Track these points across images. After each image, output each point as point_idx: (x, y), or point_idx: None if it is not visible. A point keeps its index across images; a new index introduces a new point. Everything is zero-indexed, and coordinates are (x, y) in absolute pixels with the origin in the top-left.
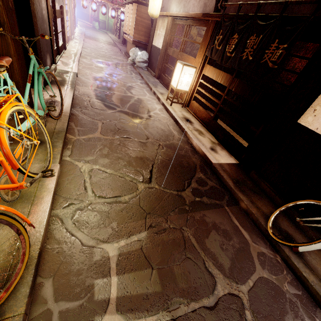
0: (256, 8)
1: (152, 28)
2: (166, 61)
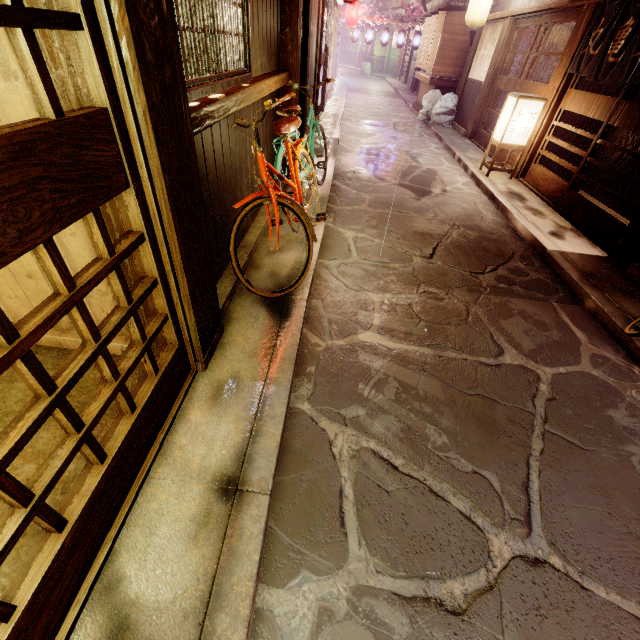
0: None
1: (471, 49)
2: (491, 103)
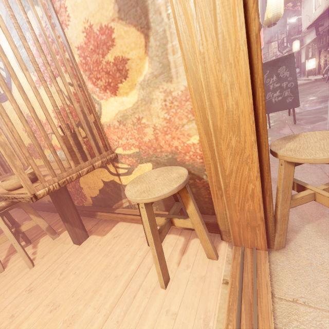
0: (327, 28)
1: (299, 56)
2: None
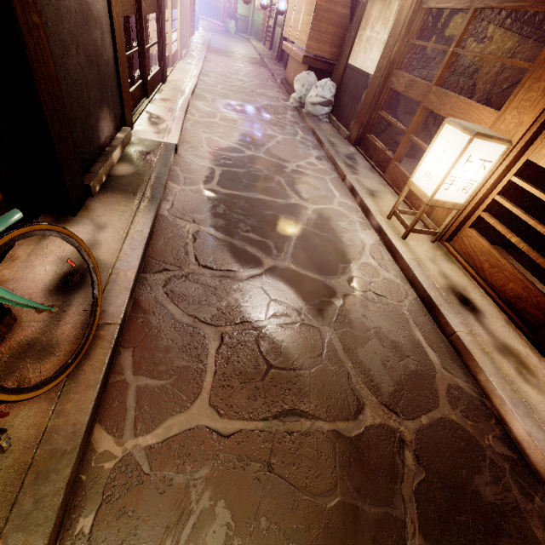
0: None
1: (352, 26)
2: (381, 104)
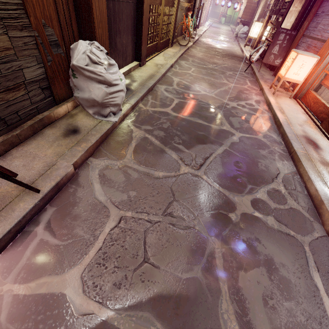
0: None
1: (256, 9)
2: None
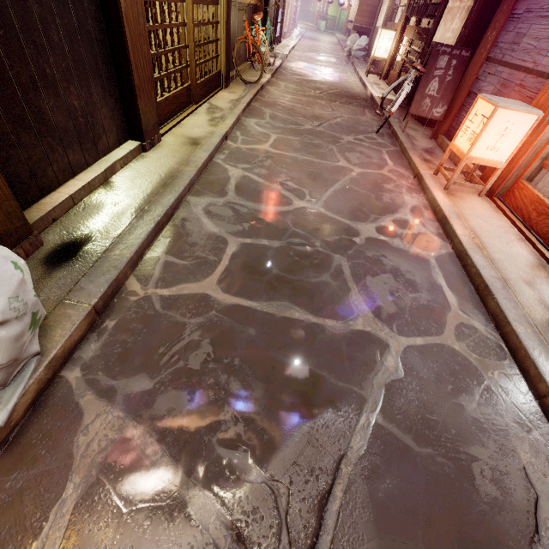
0: None
1: (379, 6)
2: None
